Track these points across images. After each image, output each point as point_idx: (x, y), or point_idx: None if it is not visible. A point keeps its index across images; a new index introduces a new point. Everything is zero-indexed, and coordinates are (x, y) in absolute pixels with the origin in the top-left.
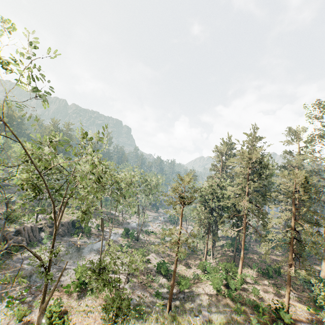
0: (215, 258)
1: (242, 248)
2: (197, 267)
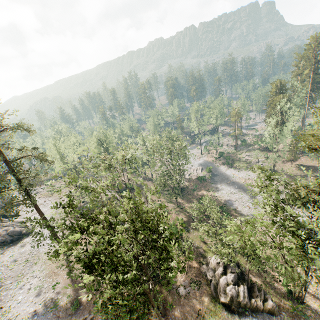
0: None
1: None
2: None
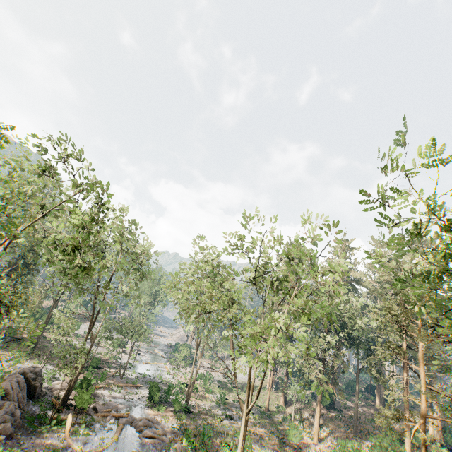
0: (320, 427)
1: (408, 406)
2: (315, 451)
